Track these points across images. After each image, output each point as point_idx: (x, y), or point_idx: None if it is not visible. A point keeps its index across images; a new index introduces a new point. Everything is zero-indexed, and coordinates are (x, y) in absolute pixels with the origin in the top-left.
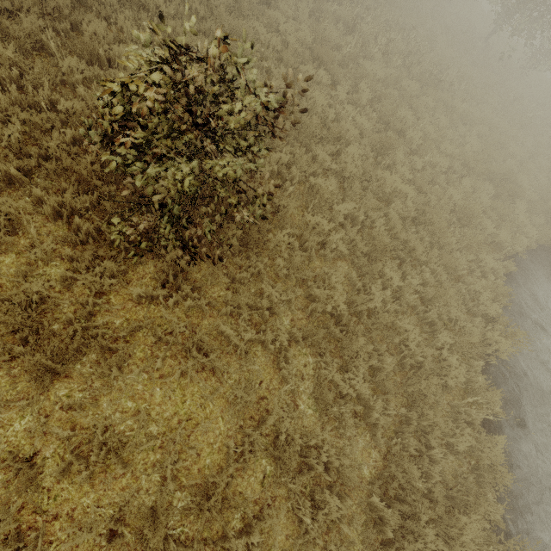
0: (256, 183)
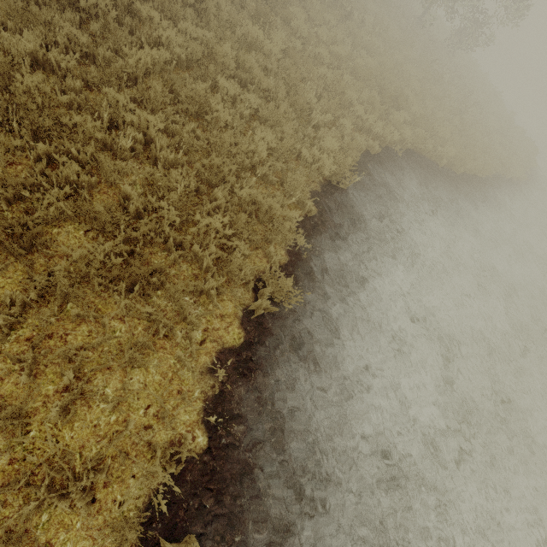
0: None
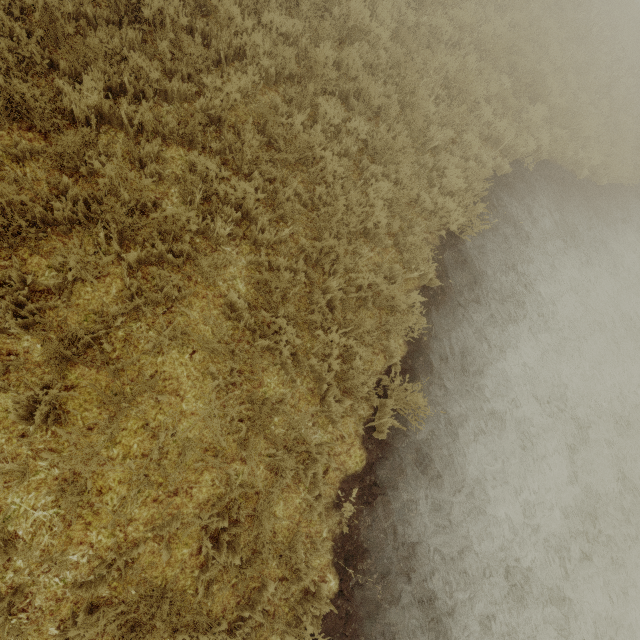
0: None
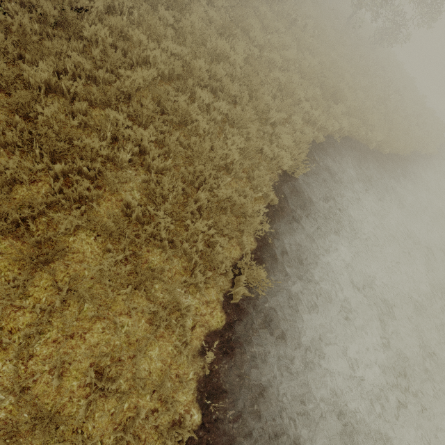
0: (92, 4)
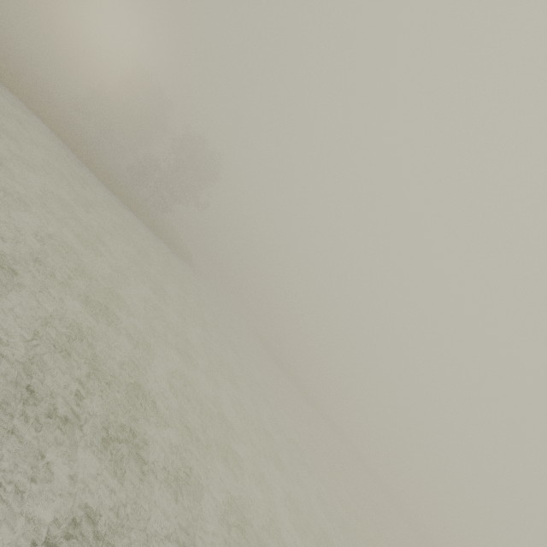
0: None
